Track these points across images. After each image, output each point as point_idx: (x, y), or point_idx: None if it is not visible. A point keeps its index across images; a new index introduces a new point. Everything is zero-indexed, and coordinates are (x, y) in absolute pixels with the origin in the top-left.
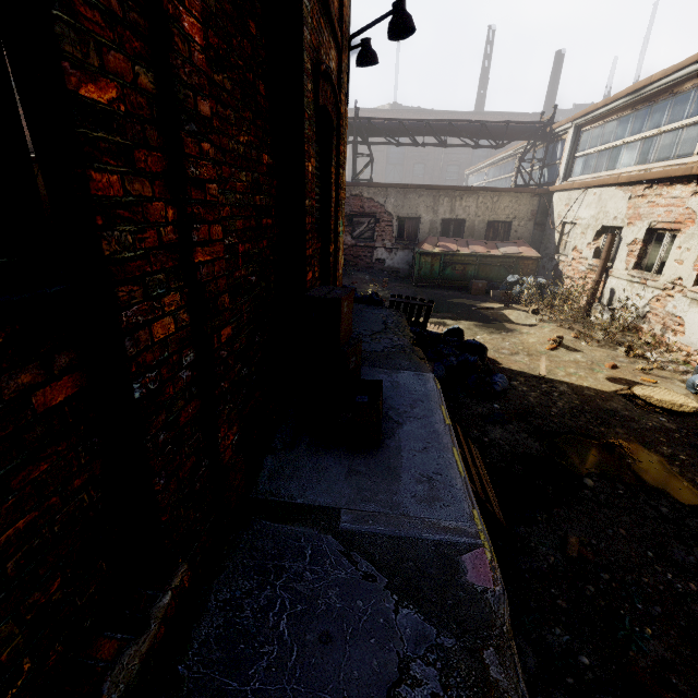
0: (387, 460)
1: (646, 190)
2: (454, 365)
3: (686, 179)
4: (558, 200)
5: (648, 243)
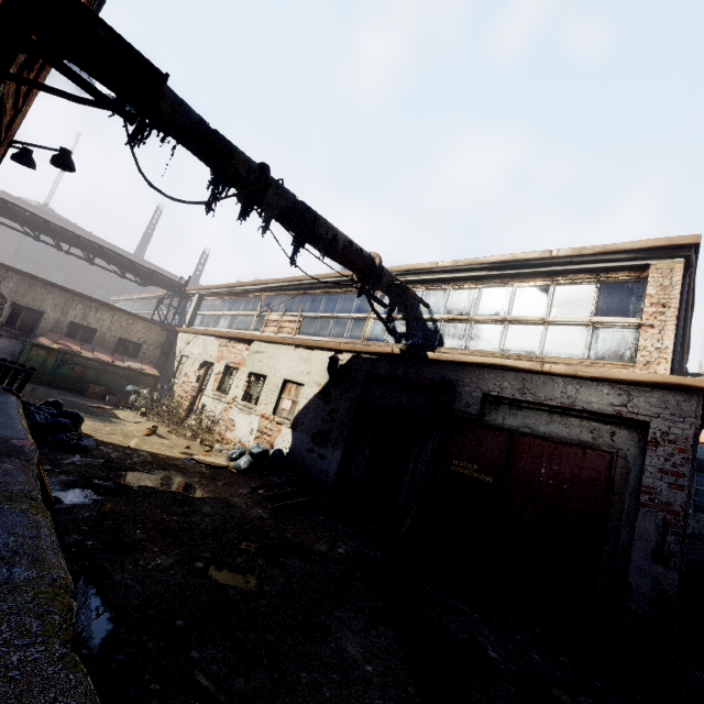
0: None
1: (228, 343)
2: (43, 423)
3: (244, 341)
4: (182, 338)
5: (226, 375)
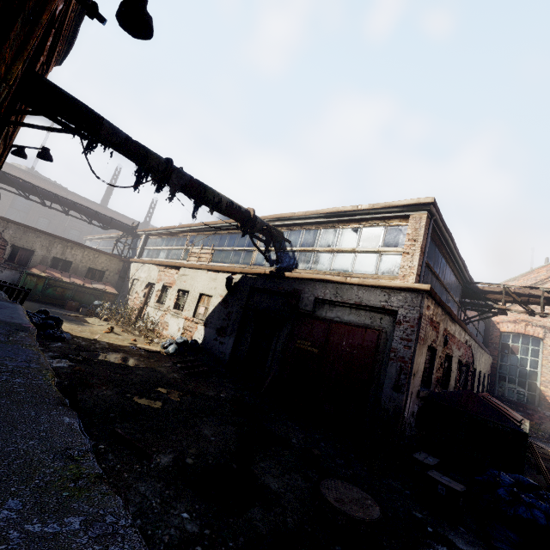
0: None
1: (165, 269)
2: (37, 323)
3: (175, 267)
4: (133, 266)
5: (163, 292)
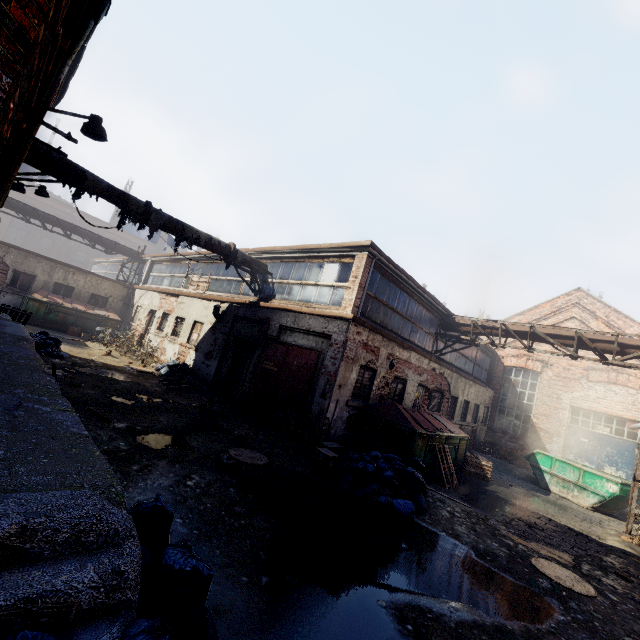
0: (0, 327)
1: (166, 297)
2: (38, 342)
3: (175, 295)
4: (138, 293)
5: (164, 319)
